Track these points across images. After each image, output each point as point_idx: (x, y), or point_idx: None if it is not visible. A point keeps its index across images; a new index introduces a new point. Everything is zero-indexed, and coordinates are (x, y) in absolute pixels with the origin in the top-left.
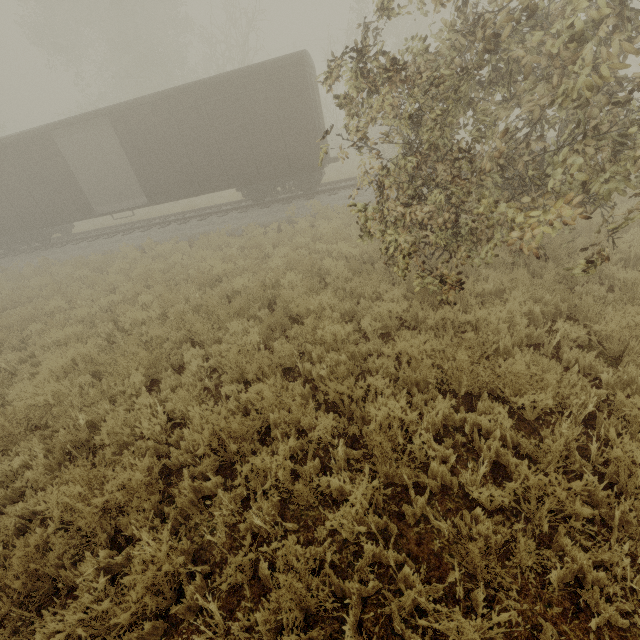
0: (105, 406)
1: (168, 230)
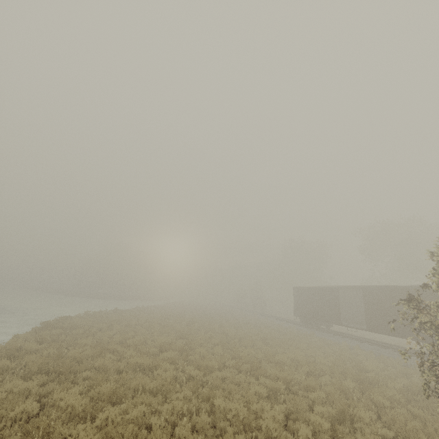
0: (292, 369)
1: (372, 347)
